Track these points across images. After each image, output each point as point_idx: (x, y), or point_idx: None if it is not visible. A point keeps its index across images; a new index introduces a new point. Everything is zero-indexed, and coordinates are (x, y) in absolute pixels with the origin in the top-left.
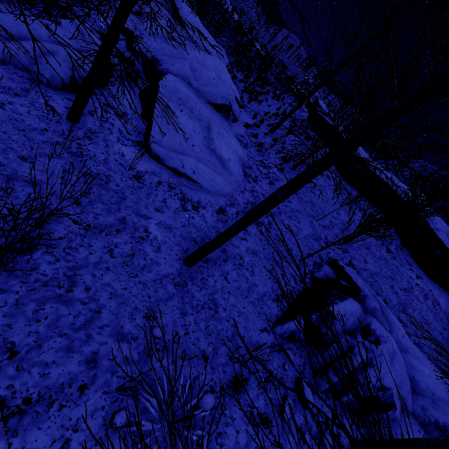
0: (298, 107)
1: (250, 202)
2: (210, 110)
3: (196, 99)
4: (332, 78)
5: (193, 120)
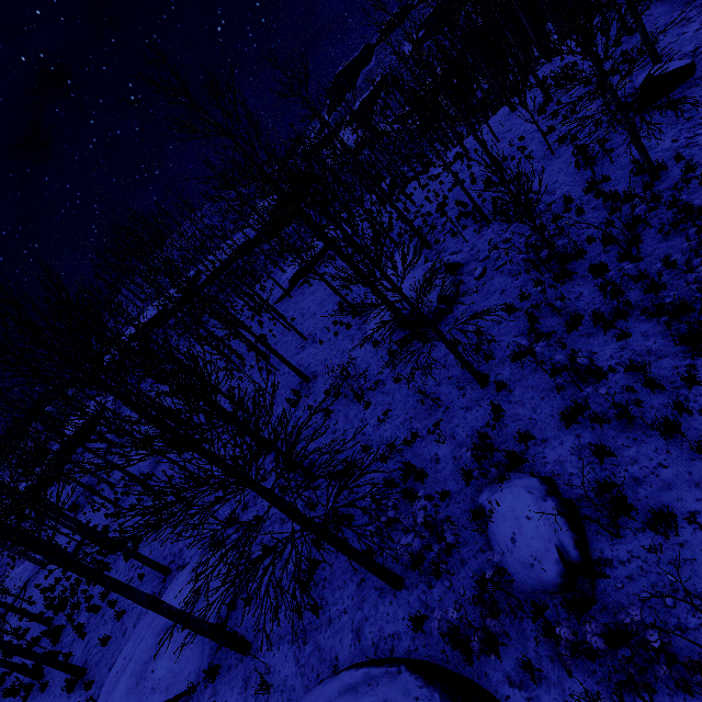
0: None
1: None
2: None
3: None
4: None
5: None
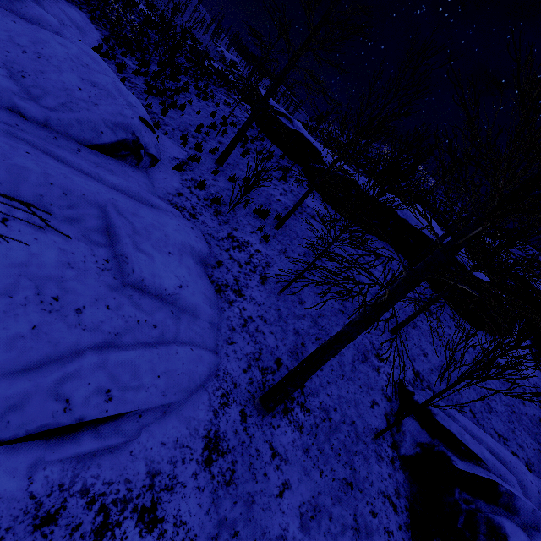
0: (253, 119)
1: (253, 358)
2: (96, 163)
3: (45, 163)
4: (295, 65)
5: (54, 231)
